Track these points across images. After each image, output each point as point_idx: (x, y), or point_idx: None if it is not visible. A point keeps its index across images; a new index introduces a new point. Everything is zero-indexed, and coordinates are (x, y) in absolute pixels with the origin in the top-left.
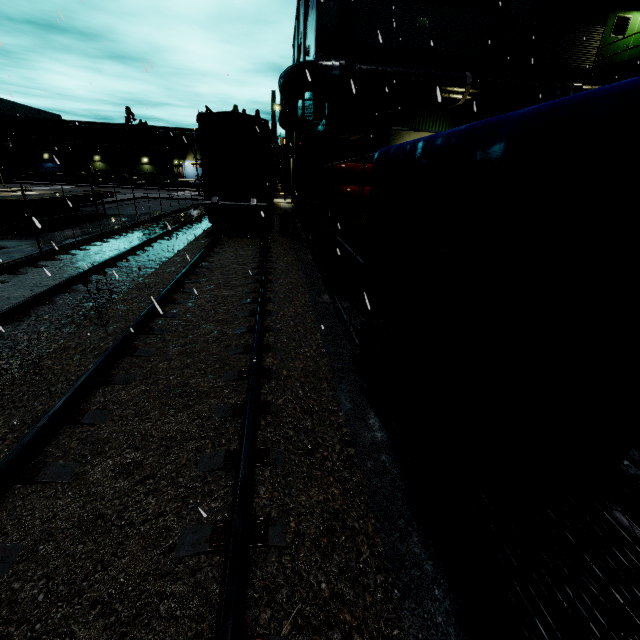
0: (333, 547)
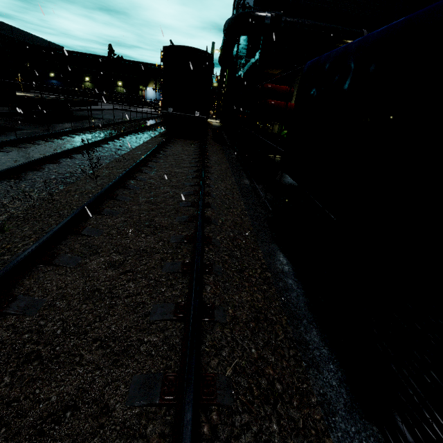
0: (259, 329)
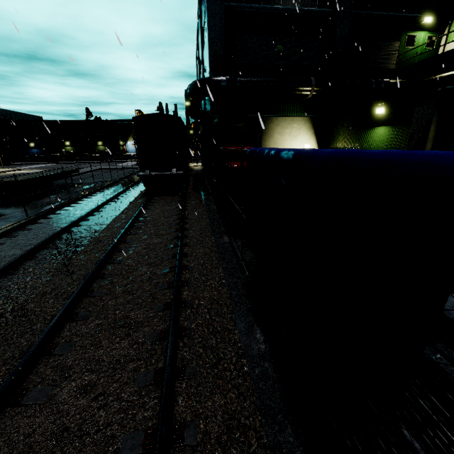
0: (231, 442)
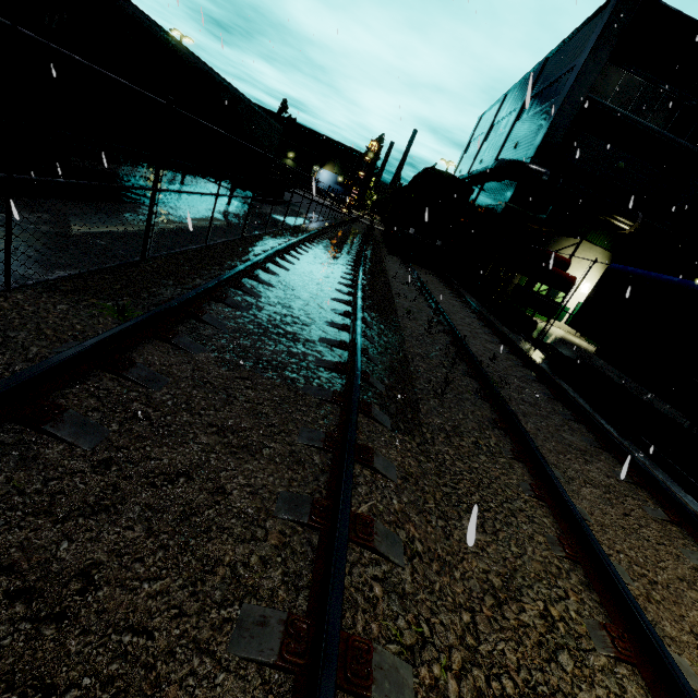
0: None
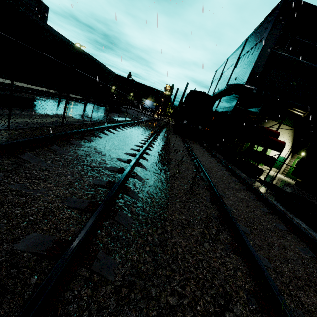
0: None
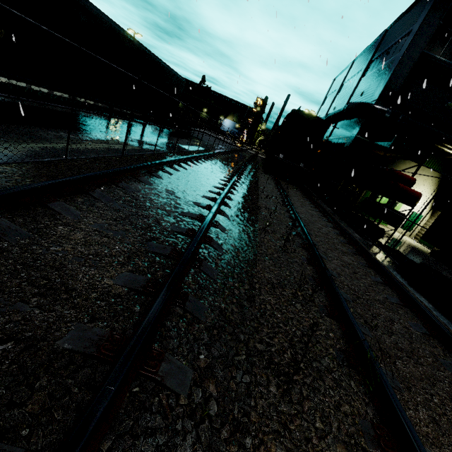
0: None
